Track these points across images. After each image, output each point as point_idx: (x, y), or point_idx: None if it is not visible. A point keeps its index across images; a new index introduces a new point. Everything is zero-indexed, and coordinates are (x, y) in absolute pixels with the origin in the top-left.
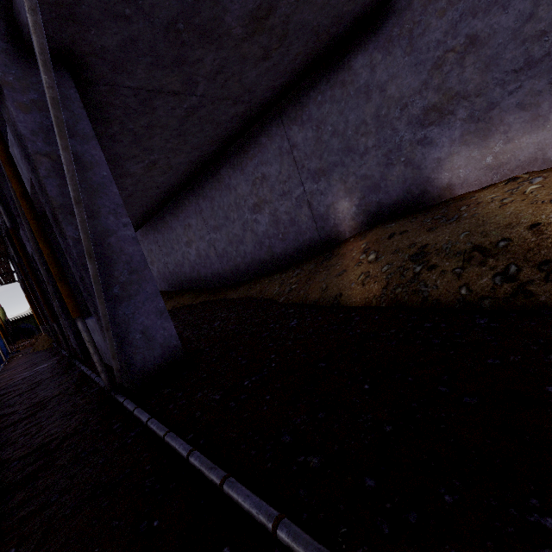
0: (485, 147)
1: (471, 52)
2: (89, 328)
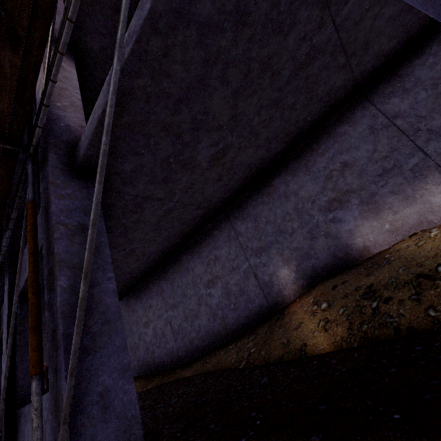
0: (380, 218)
1: (346, 169)
2: (29, 414)
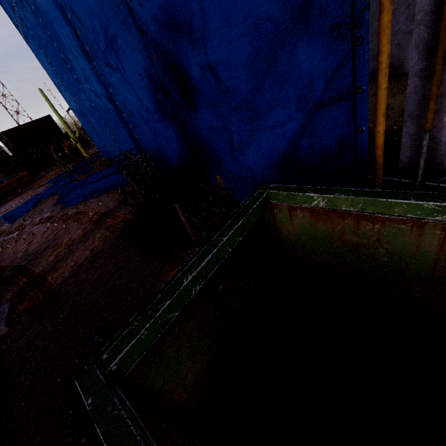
0: None
1: None
2: None
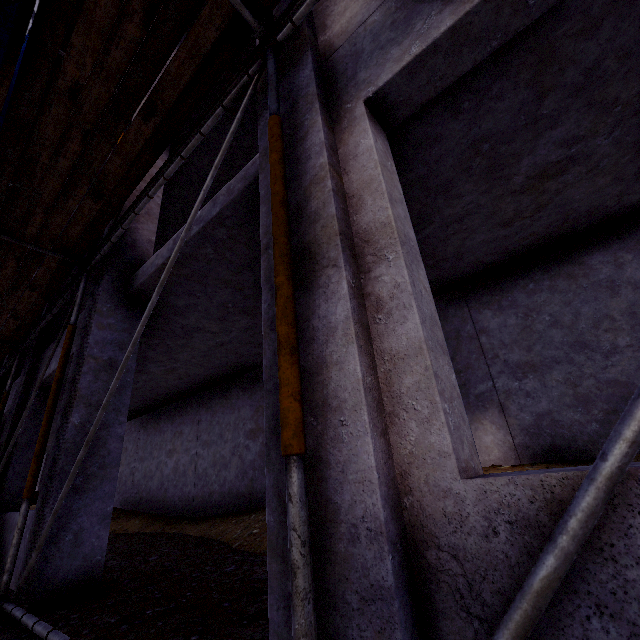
0: None
1: None
2: (9, 523)
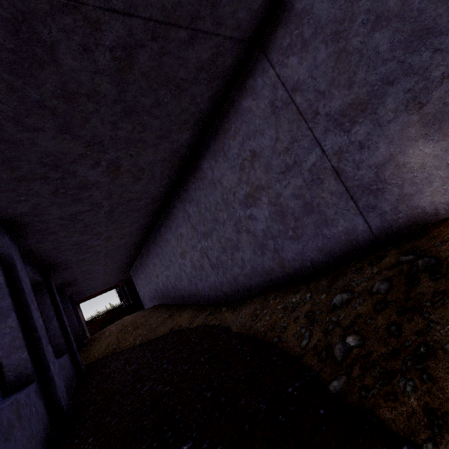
0: None
1: None
2: None
